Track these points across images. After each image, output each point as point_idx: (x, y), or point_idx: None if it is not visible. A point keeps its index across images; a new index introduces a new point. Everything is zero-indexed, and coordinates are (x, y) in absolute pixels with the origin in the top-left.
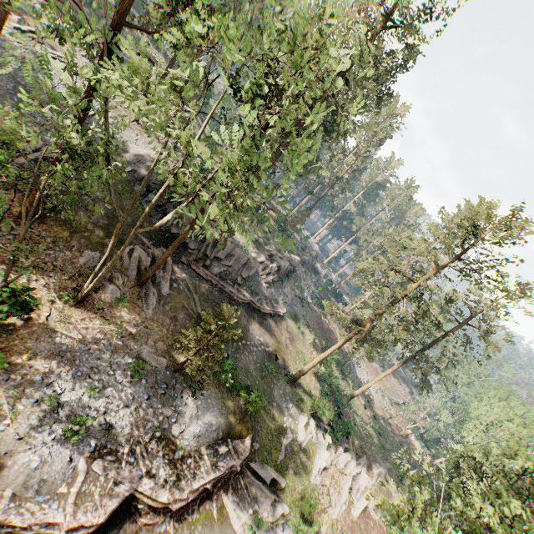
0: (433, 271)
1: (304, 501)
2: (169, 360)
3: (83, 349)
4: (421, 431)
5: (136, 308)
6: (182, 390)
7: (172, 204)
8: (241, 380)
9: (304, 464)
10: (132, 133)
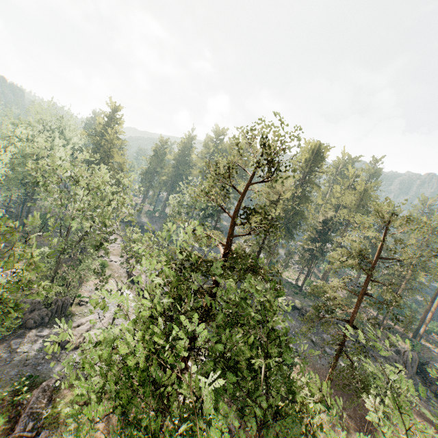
0: None
1: None
2: None
3: None
4: None
5: None
6: None
7: None
8: None
9: None
10: None
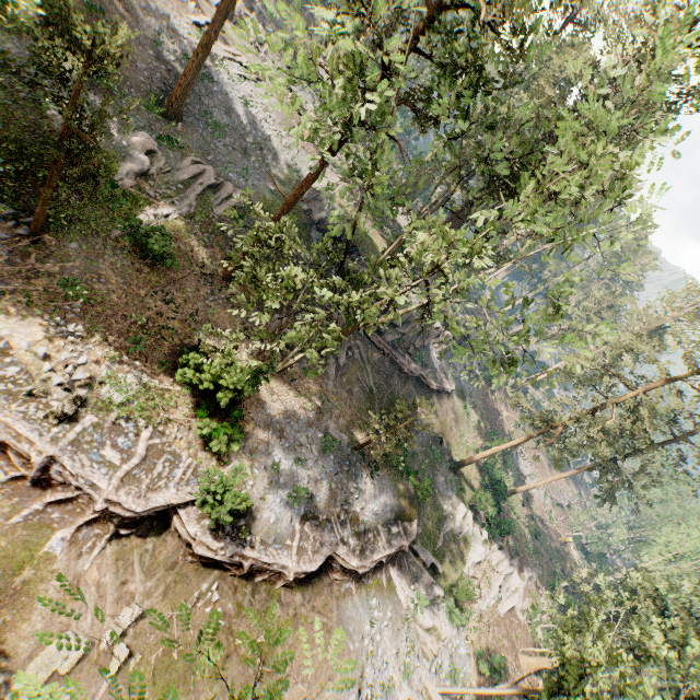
0: (661, 382)
1: (461, 590)
2: (349, 437)
3: (286, 421)
4: (584, 542)
5: (318, 379)
6: (362, 468)
7: (351, 257)
8: (409, 464)
9: (459, 554)
10: (305, 157)
